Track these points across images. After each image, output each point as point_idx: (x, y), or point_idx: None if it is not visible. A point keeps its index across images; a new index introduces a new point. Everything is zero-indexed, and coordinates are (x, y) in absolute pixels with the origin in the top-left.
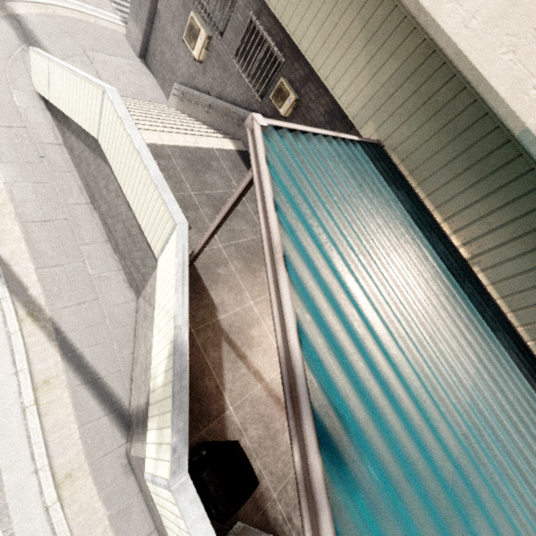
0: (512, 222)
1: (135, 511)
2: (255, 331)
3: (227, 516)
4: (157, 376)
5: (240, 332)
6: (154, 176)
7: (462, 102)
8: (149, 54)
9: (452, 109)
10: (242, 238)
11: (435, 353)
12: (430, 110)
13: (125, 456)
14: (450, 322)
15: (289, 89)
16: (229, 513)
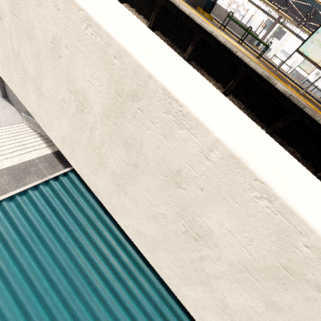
0: None
1: None
2: None
3: None
4: None
5: None
6: None
7: None
8: (8, 95)
9: None
10: None
11: (69, 317)
12: None
13: None
14: (102, 280)
15: None
16: None
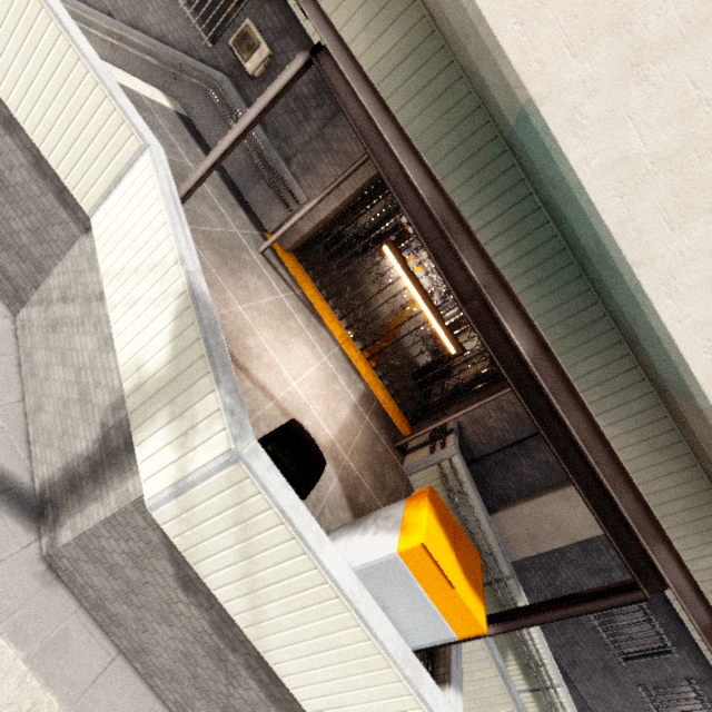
0: (500, 216)
1: (76, 637)
2: (252, 341)
3: (307, 490)
4: (145, 362)
5: (234, 340)
6: (93, 62)
7: (459, 92)
8: None
9: (451, 97)
10: (209, 226)
11: None
12: (431, 95)
13: (39, 561)
14: None
15: (260, 37)
16: (309, 487)
